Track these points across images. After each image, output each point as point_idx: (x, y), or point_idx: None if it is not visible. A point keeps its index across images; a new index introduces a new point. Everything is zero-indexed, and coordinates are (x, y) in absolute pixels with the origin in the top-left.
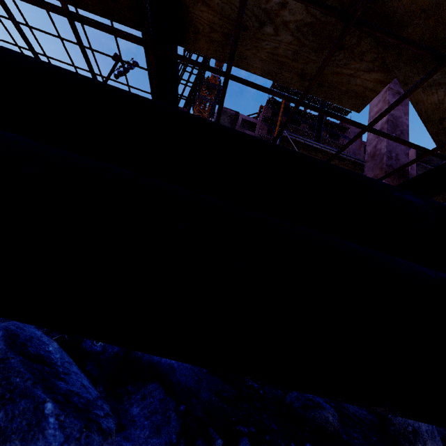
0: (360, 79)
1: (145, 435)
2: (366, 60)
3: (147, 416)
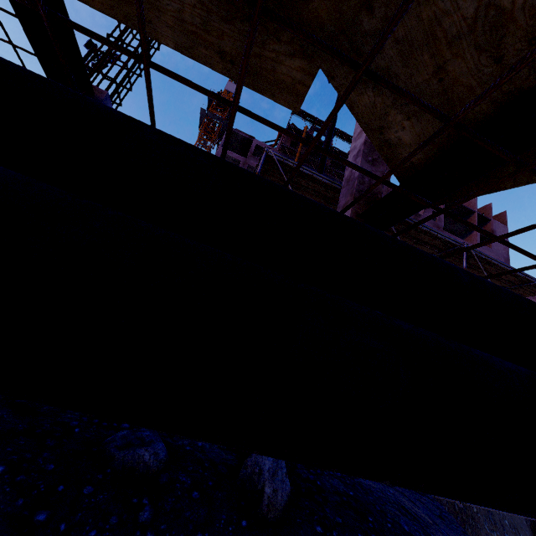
0: (285, 66)
1: None
2: (284, 41)
3: None
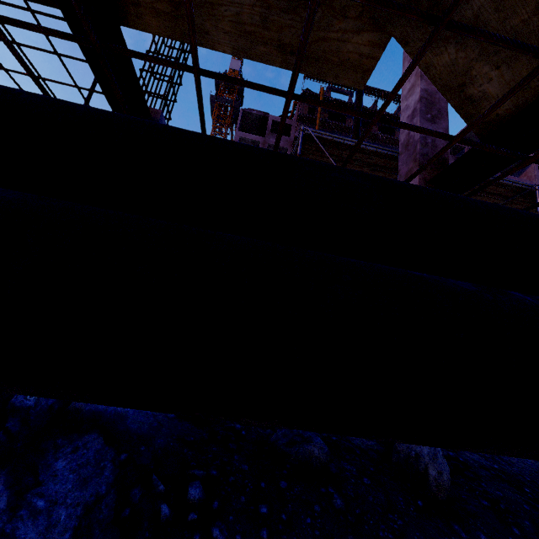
0: (351, 43)
1: (66, 490)
2: (352, 17)
3: (74, 469)
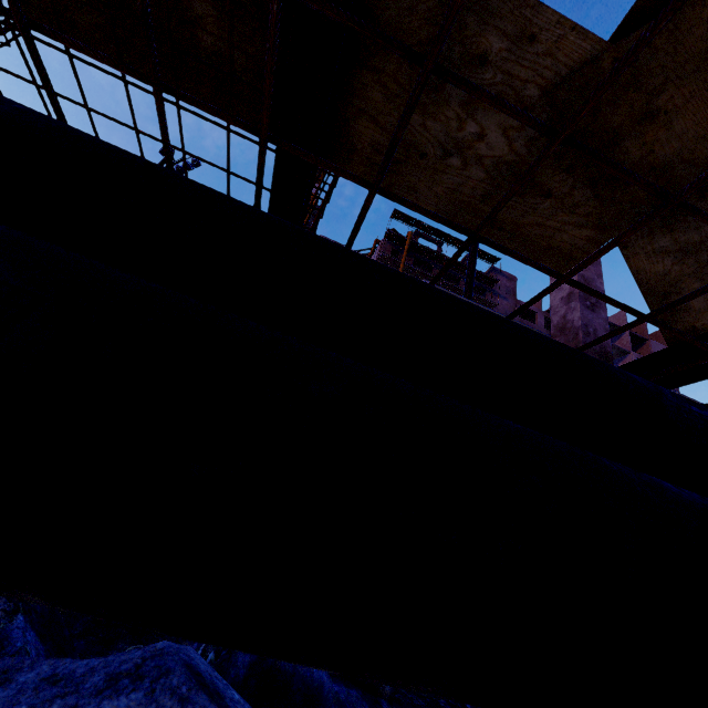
0: (568, 234)
1: None
2: (578, 214)
3: None
